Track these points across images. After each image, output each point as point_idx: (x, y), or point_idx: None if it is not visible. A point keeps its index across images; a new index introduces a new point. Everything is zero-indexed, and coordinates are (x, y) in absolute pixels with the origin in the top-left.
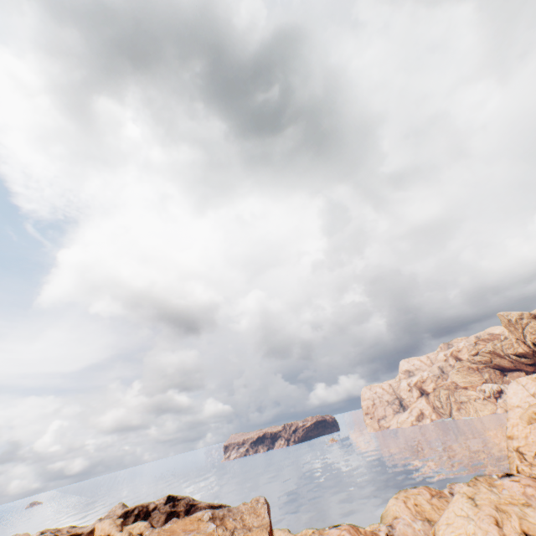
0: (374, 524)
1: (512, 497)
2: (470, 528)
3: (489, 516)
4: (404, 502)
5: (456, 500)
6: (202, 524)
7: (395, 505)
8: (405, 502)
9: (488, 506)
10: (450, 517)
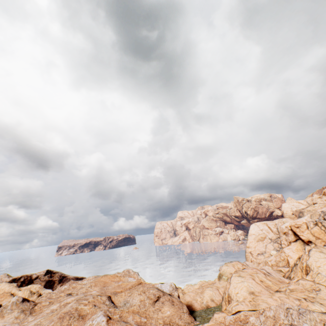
0: (203, 281)
1: None
2: None
3: None
4: (233, 267)
5: (314, 253)
6: (122, 278)
7: (229, 268)
8: (234, 267)
9: None
10: (315, 259)
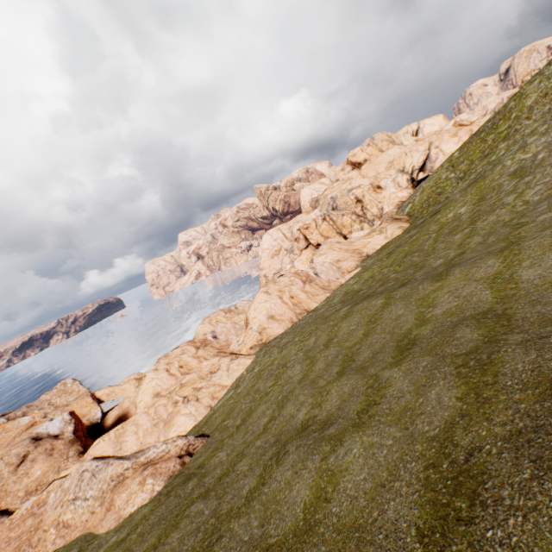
0: None
1: (286, 284)
2: (268, 305)
3: (277, 296)
4: (210, 323)
5: (259, 296)
6: (9, 425)
7: (204, 327)
8: (211, 323)
9: (276, 292)
10: (256, 306)
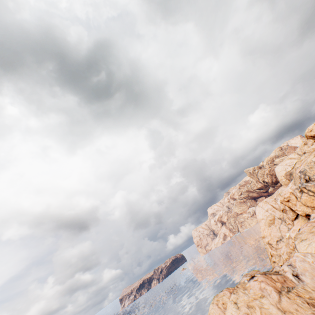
0: None
1: (255, 294)
2: None
3: (245, 314)
4: (217, 305)
5: (229, 307)
6: None
7: (212, 309)
8: (217, 304)
9: (244, 306)
10: None
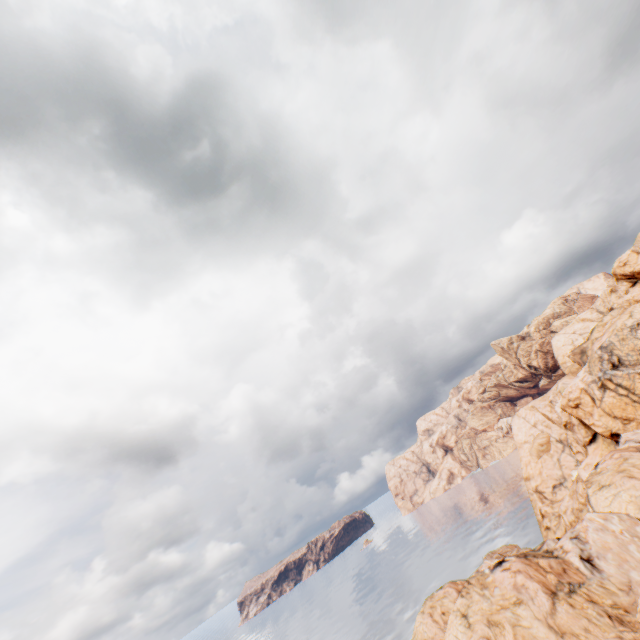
0: None
1: (504, 597)
2: None
3: (482, 638)
4: (431, 616)
5: (451, 624)
6: None
7: (422, 624)
8: (432, 614)
9: (481, 622)
10: None
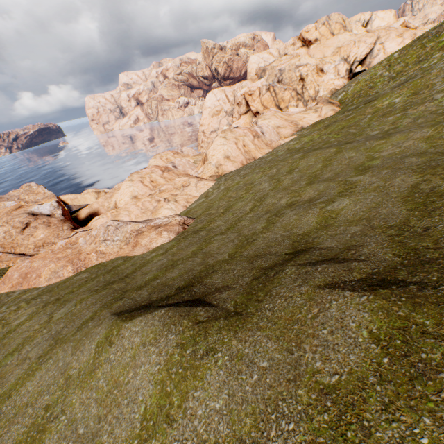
0: None
1: (240, 134)
2: (225, 148)
3: (233, 142)
4: (161, 159)
5: (218, 140)
6: None
7: (156, 161)
8: (162, 159)
9: (232, 139)
10: (215, 147)
